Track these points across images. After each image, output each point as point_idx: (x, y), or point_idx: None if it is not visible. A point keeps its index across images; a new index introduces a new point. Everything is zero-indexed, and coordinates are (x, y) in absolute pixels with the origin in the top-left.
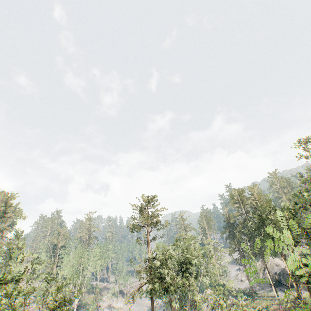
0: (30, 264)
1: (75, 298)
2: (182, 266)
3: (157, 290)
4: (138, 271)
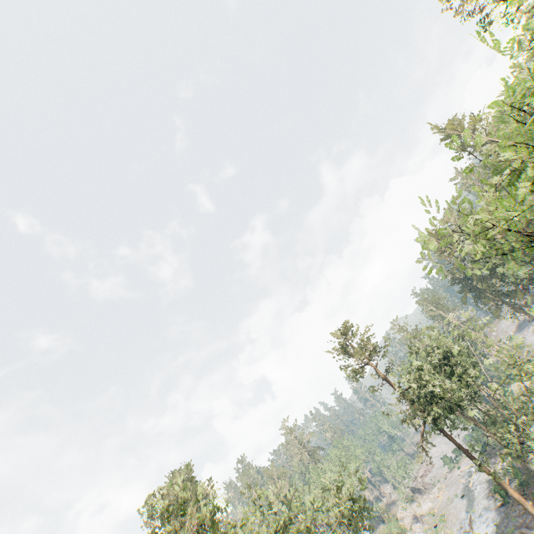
0: (286, 504)
1: (363, 489)
2: (444, 370)
3: (441, 416)
4: (403, 421)
